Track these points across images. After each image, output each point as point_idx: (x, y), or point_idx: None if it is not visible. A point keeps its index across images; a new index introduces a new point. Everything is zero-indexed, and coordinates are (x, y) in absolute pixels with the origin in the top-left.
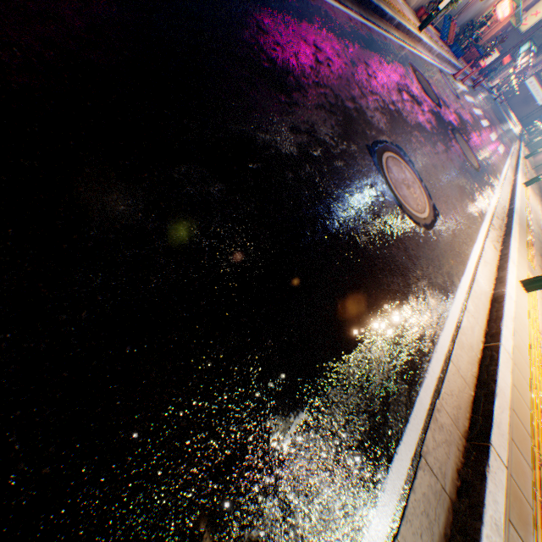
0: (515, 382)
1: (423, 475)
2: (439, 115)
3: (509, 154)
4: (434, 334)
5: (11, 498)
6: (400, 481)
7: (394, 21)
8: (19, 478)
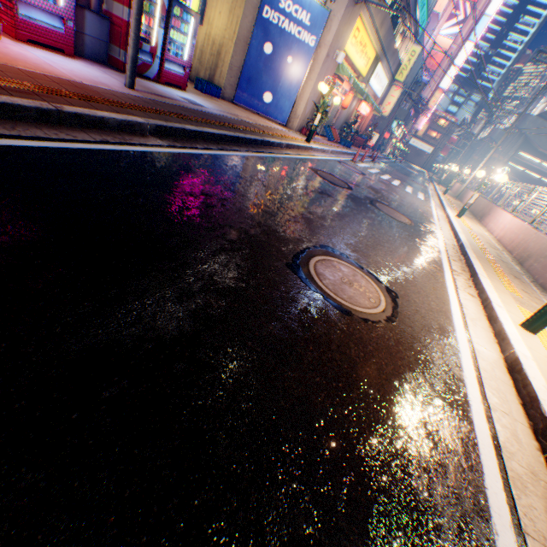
0: None
1: None
2: (354, 195)
3: (429, 196)
4: (477, 493)
5: None
6: None
7: (282, 144)
8: None
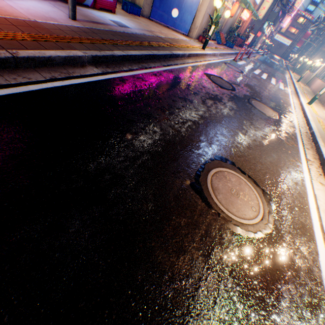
0: None
1: None
2: (236, 96)
3: (287, 85)
4: None
5: None
6: None
7: (185, 55)
8: None
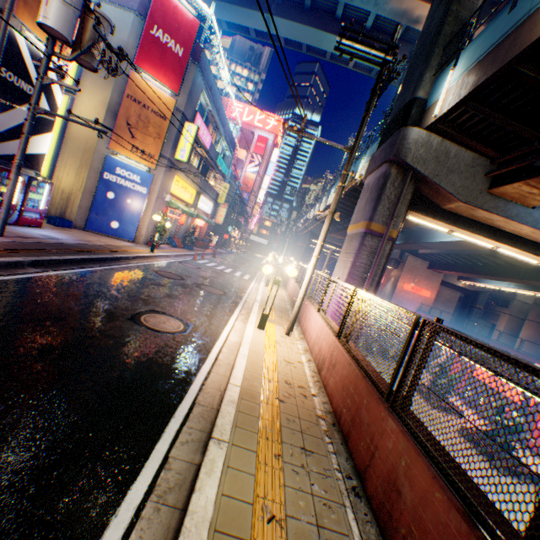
0: (250, 362)
1: (199, 407)
2: (185, 283)
3: (256, 276)
4: (199, 366)
5: (1, 452)
6: (185, 412)
7: (130, 257)
8: (1, 448)
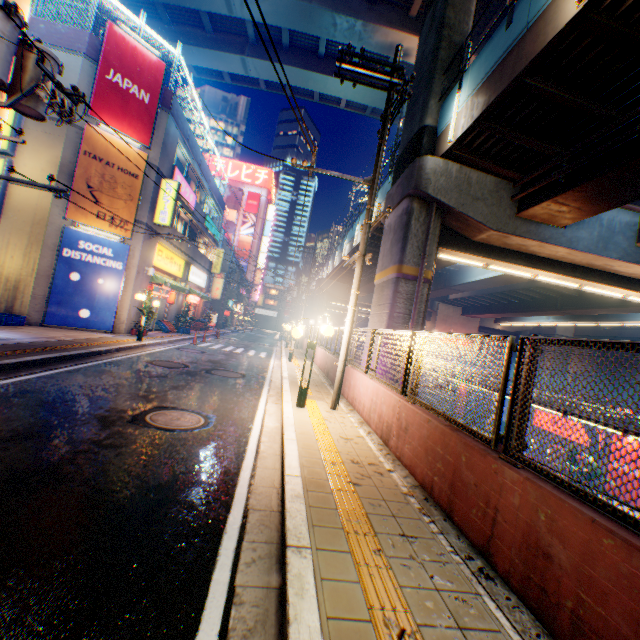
0: (302, 446)
1: (255, 513)
2: (191, 370)
3: (274, 352)
4: (239, 464)
5: None
6: (239, 524)
7: (112, 349)
8: None
